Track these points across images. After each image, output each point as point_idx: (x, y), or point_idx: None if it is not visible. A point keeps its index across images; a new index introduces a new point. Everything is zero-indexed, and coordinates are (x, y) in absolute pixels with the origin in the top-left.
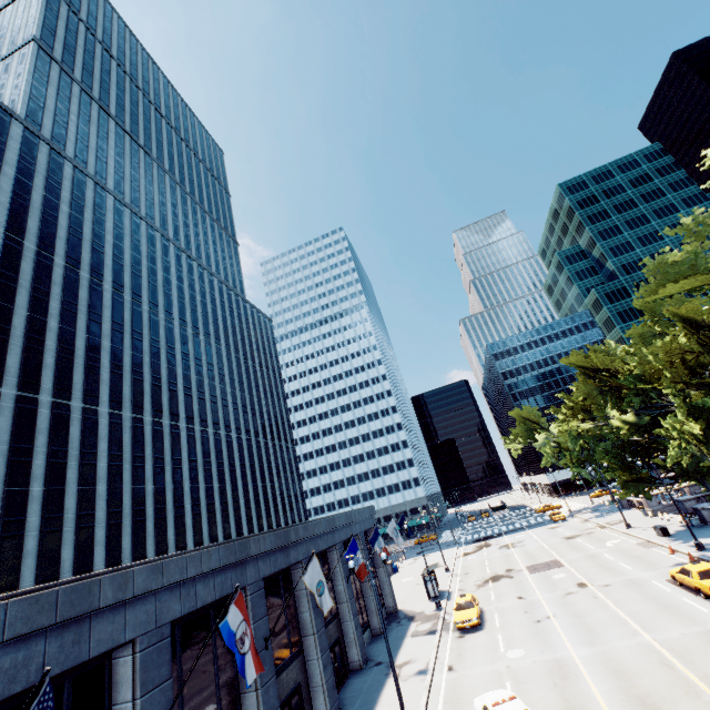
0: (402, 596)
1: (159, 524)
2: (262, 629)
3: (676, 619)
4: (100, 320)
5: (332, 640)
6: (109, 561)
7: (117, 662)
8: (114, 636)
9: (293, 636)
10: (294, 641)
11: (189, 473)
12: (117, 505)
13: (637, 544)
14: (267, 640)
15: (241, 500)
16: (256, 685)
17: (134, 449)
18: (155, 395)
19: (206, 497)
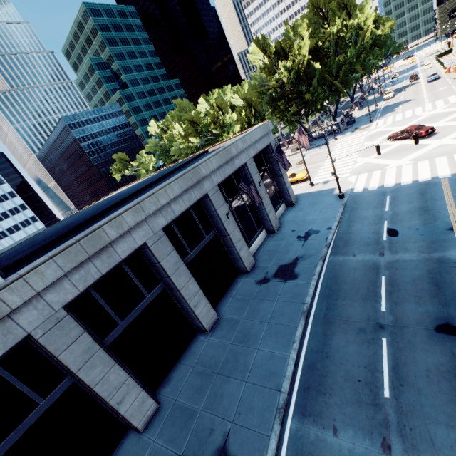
0: None
1: None
2: None
3: None
4: None
5: None
6: None
7: None
8: None
9: None
10: None
11: None
12: None
13: None
14: None
15: None
16: None
17: None
18: None
19: None
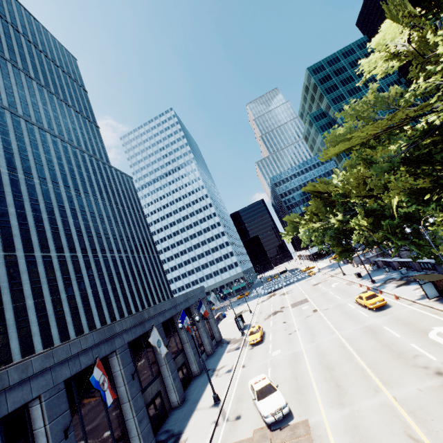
0: (226, 331)
1: (74, 316)
2: (129, 370)
3: (353, 322)
4: (3, 194)
5: (180, 364)
6: (44, 344)
7: (32, 409)
8: (25, 397)
9: (154, 367)
10: (155, 370)
11: (89, 283)
12: (43, 310)
13: (346, 284)
14: (133, 375)
15: (127, 293)
16: (129, 399)
17: (48, 275)
18: (56, 239)
19: (104, 295)
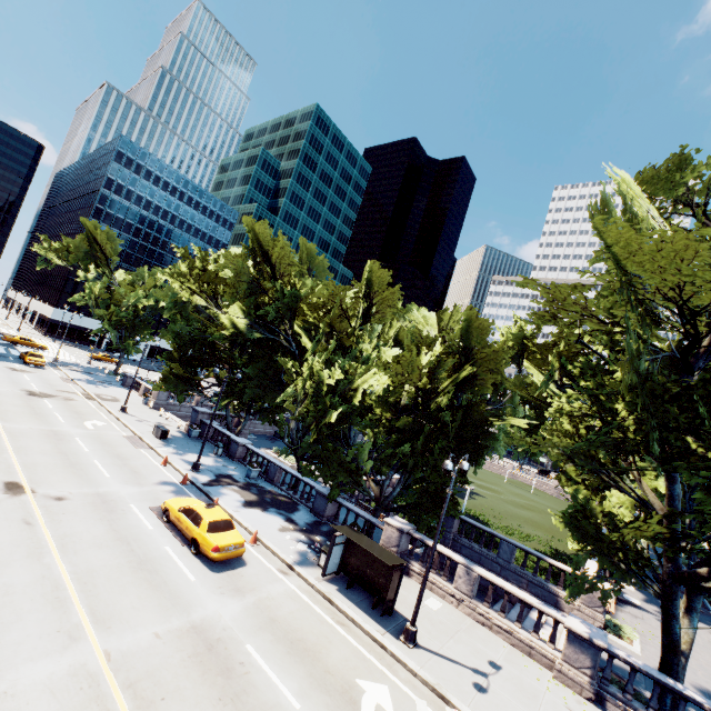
0: None
1: None
2: None
3: (152, 595)
4: None
5: None
6: None
7: None
8: None
9: None
10: None
11: None
12: None
13: (126, 437)
14: None
15: None
16: None
17: None
18: None
19: None
